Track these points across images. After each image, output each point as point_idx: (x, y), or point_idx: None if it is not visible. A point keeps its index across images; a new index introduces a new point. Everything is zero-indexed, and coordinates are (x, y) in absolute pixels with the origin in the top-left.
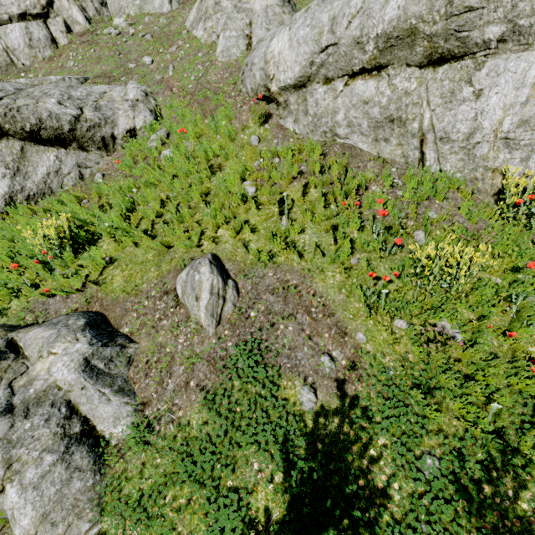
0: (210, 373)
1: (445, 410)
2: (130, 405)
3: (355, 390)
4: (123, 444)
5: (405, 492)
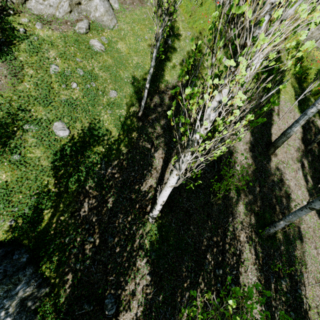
0: (139, 3)
1: (192, 27)
2: (117, 1)
3: (176, 19)
4: (117, 10)
5: (185, 36)
